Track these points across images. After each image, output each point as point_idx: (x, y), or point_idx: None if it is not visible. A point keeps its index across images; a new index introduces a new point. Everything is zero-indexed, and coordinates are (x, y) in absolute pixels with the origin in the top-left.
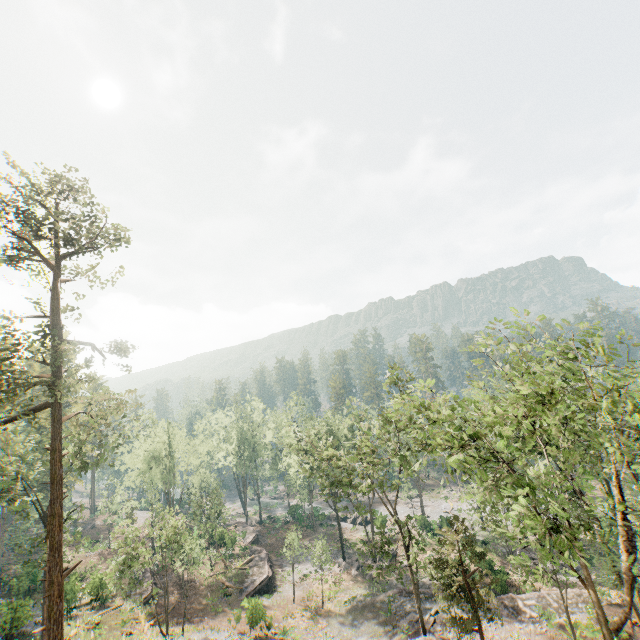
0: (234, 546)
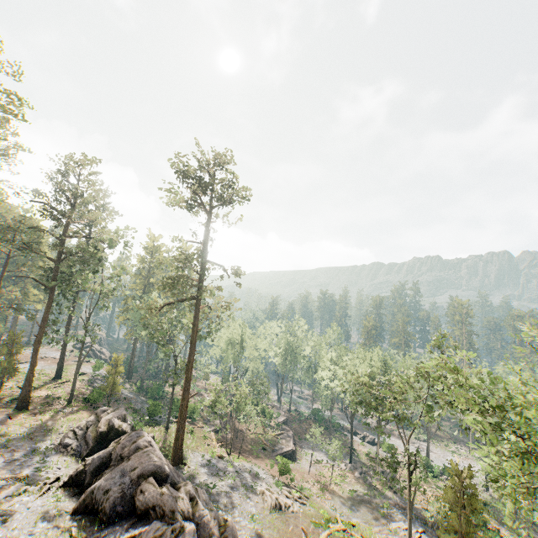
0: (270, 420)
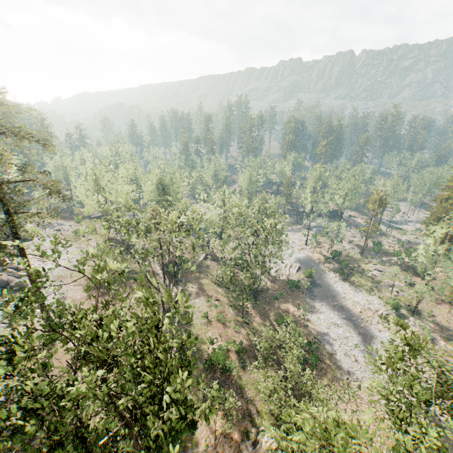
0: None
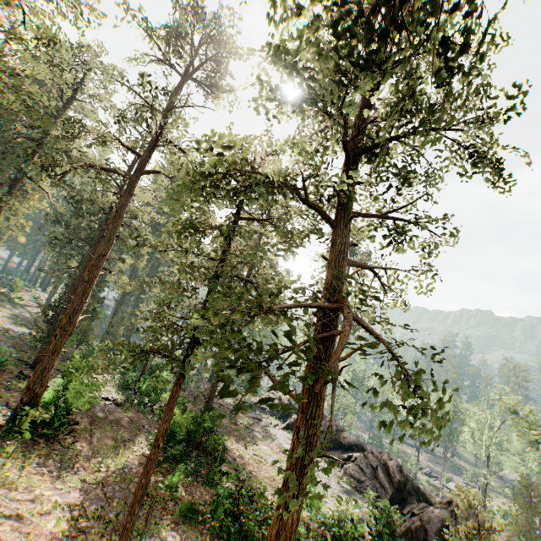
0: None
